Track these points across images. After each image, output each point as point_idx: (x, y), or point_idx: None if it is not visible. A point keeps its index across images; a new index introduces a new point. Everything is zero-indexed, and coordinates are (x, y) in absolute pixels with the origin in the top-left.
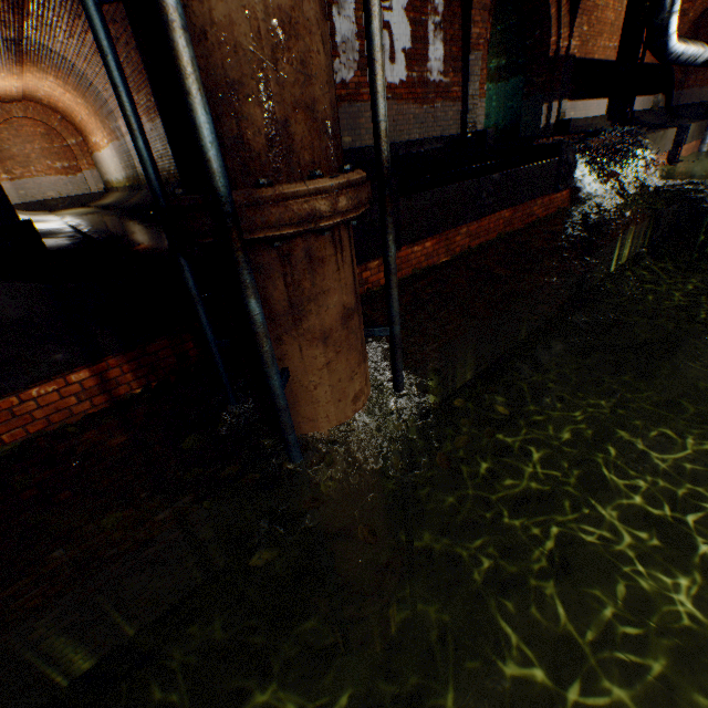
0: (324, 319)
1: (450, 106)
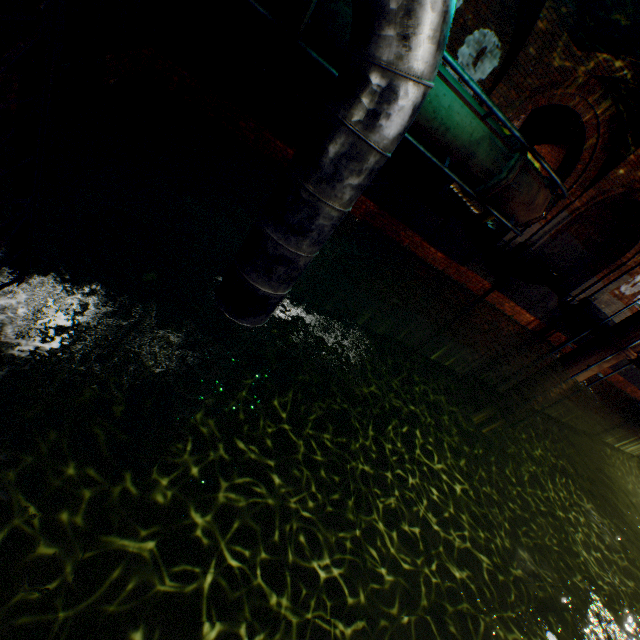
0: (604, 366)
1: None
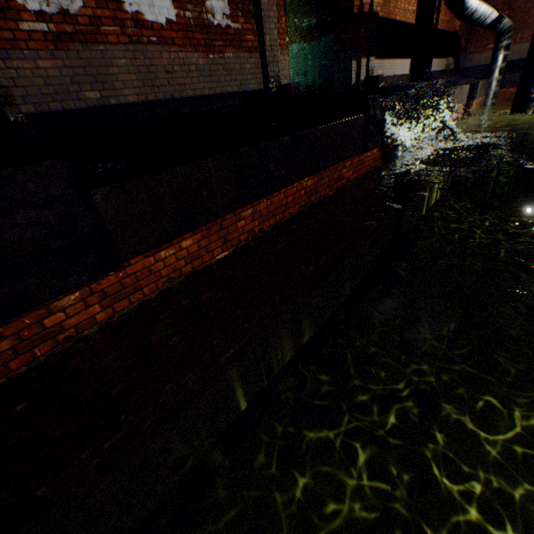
0: None
1: (247, 57)
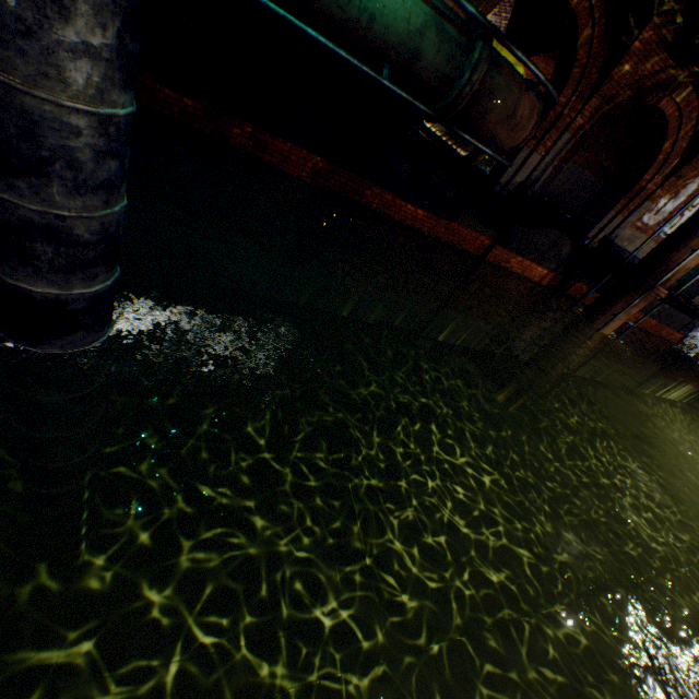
0: (633, 312)
1: None
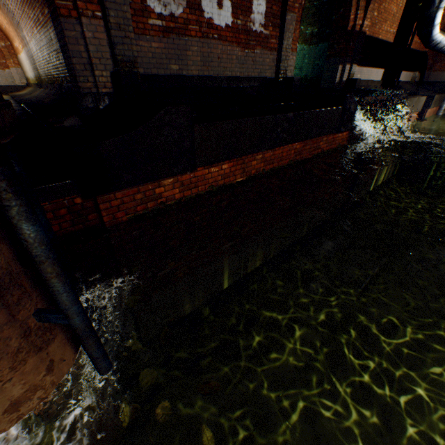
0: None
1: (268, 54)
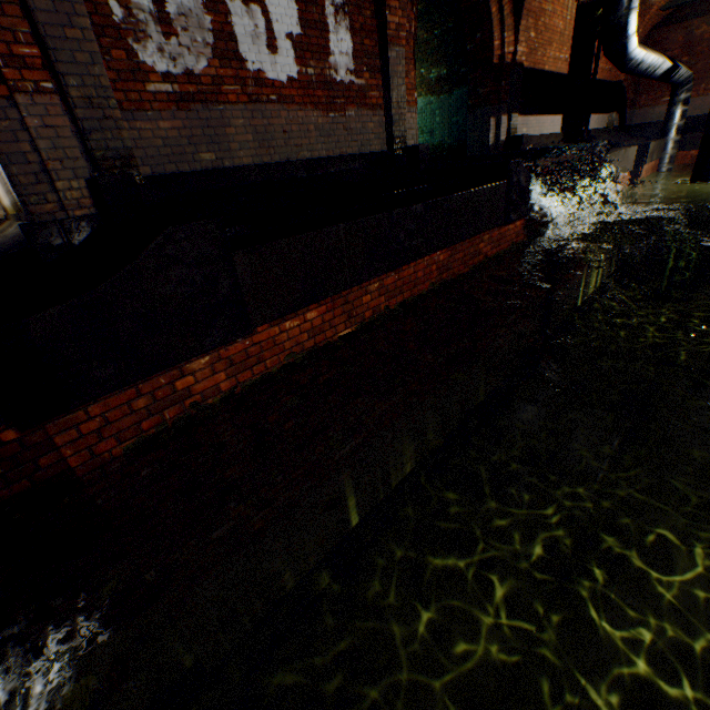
0: None
1: (370, 115)
